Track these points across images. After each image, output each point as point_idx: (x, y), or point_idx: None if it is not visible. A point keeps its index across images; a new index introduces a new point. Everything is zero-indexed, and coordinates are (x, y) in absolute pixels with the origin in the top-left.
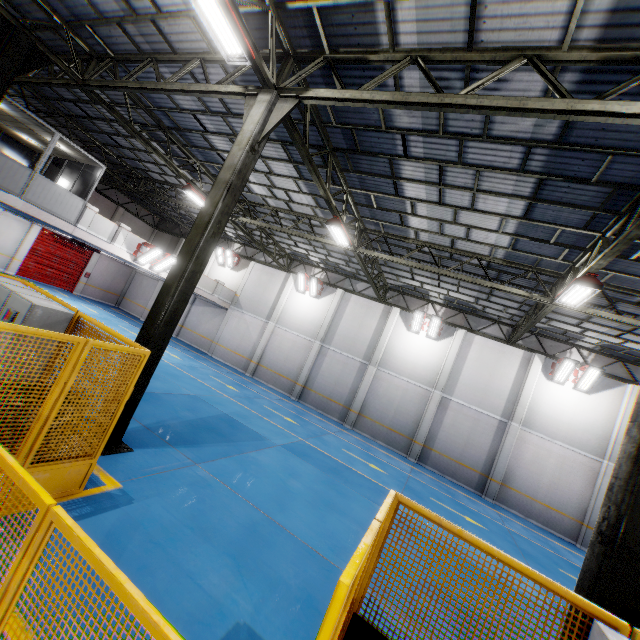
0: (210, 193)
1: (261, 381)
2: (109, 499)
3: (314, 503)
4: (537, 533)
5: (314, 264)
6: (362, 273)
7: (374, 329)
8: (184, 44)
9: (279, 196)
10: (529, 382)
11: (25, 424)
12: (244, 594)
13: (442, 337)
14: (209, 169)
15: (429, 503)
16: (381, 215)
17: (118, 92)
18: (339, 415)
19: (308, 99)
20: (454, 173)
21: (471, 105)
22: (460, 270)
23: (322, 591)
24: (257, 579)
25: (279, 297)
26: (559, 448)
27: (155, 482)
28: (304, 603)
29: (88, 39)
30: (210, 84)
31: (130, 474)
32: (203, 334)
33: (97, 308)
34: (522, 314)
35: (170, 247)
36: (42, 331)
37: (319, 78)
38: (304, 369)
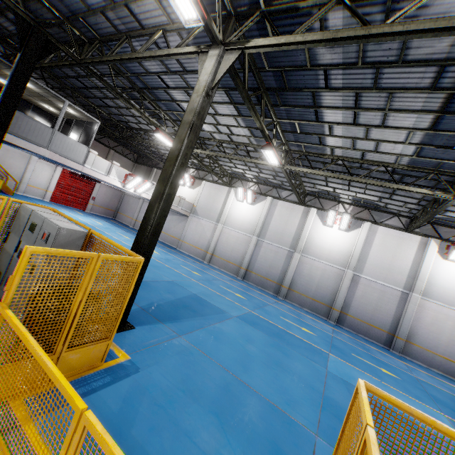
0: (177, 132)
1: (215, 267)
2: (122, 369)
3: (268, 363)
4: (439, 380)
5: (249, 179)
6: (286, 184)
7: (297, 225)
8: (149, 20)
9: (222, 131)
10: (426, 261)
11: (60, 321)
12: (229, 448)
13: (351, 229)
14: (171, 116)
15: (352, 358)
16: (303, 138)
17: (104, 66)
18: (274, 290)
19: (249, 49)
20: (368, 97)
21: (398, 32)
22: (368, 176)
23: (287, 442)
24: (237, 434)
25: (224, 205)
26: (454, 313)
27: (153, 353)
28: (275, 454)
29: (82, 28)
30: (171, 48)
31: (135, 347)
32: (172, 235)
33: (101, 221)
34: (419, 208)
35: (146, 175)
36: (66, 251)
37: (255, 31)
38: (246, 257)
